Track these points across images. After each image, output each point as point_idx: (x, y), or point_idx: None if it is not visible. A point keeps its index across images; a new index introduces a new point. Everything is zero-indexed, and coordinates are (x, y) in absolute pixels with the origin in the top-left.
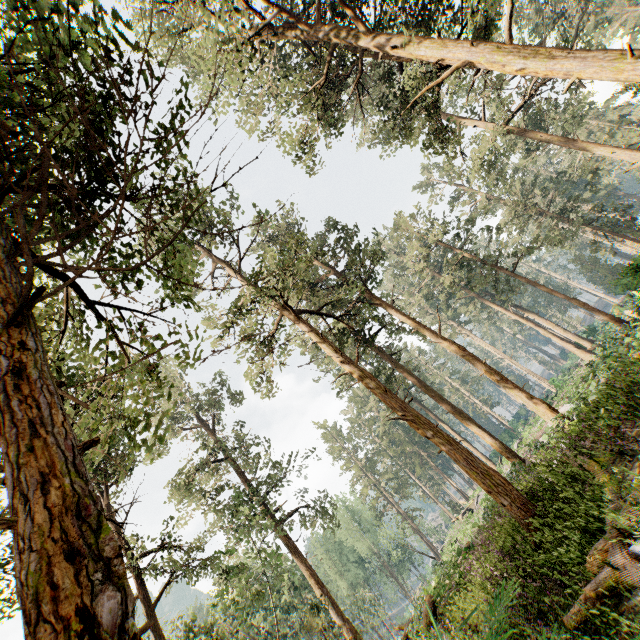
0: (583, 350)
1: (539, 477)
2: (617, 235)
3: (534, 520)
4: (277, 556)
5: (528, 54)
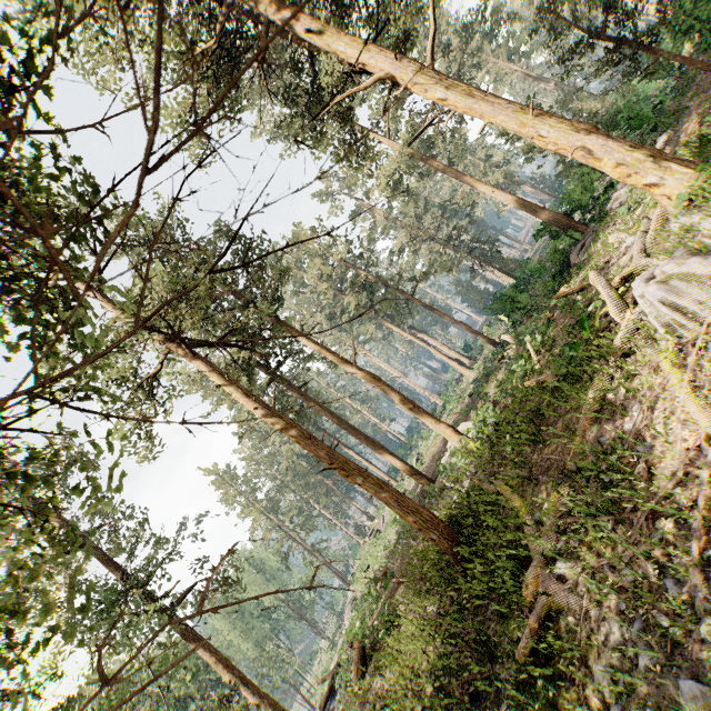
0: (465, 367)
1: (456, 502)
2: (489, 265)
3: (461, 549)
4: (173, 658)
5: (449, 85)
